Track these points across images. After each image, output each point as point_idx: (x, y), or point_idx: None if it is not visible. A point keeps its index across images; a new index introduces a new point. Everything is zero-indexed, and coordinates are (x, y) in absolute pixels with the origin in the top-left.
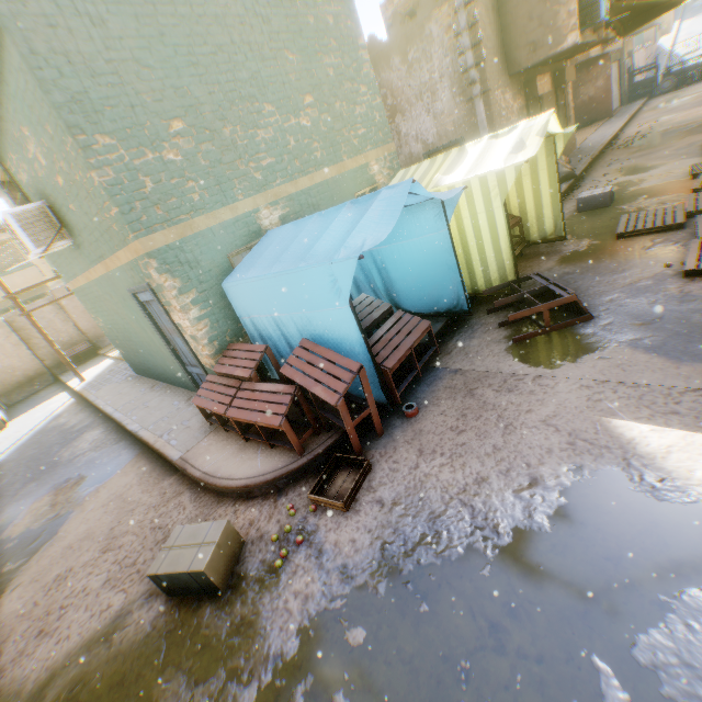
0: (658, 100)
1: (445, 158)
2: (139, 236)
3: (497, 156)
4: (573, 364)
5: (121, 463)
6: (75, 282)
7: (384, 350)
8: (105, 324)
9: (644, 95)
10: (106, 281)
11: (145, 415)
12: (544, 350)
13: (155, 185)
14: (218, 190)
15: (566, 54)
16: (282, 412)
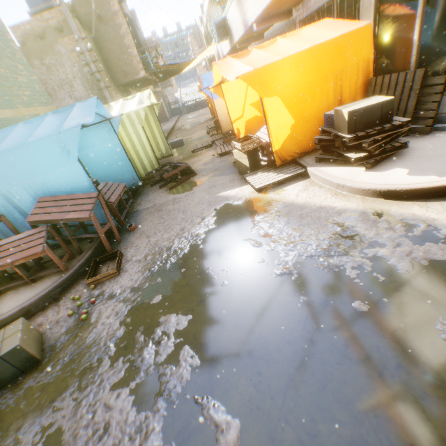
0: (184, 116)
1: None
2: None
3: (131, 106)
4: (198, 187)
5: None
6: None
7: (105, 196)
8: None
9: (178, 114)
10: None
11: None
12: (184, 188)
13: None
14: None
15: (141, 82)
16: (42, 242)
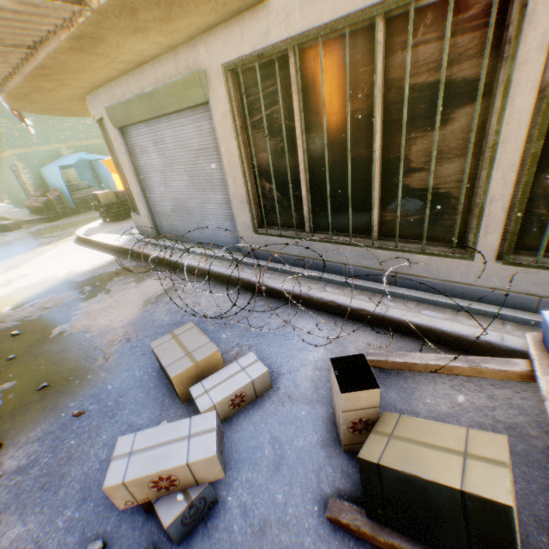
0: None
1: None
2: (13, 149)
3: None
4: None
5: None
6: None
7: (79, 194)
8: (2, 179)
9: None
10: (3, 160)
11: (12, 214)
12: None
13: (21, 135)
14: (46, 140)
15: None
16: (43, 203)
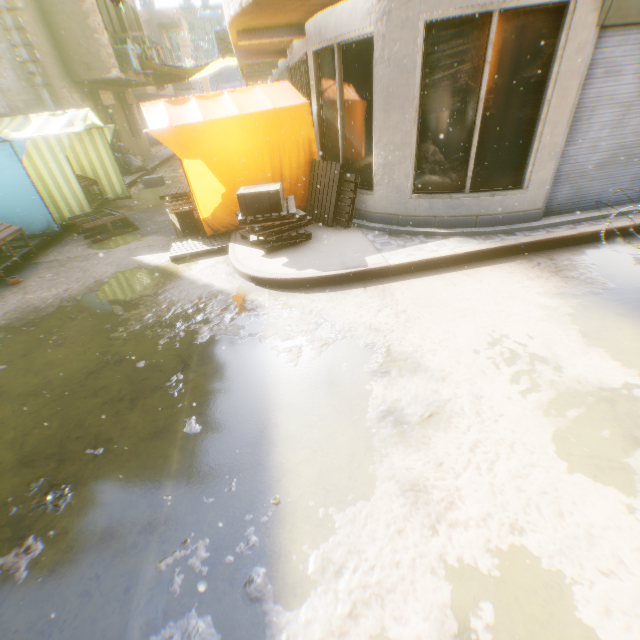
0: None
1: (15, 121)
2: None
3: (57, 127)
4: (126, 245)
5: None
6: None
7: None
8: None
9: None
10: None
11: None
12: (112, 243)
13: None
14: None
15: (121, 82)
16: None
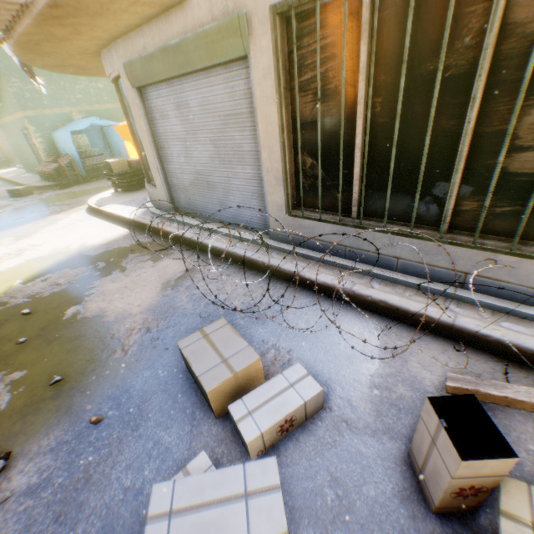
0: None
1: None
2: (24, 111)
3: None
4: None
5: (9, 188)
6: (2, 121)
7: (90, 162)
8: (14, 143)
9: None
10: (14, 123)
11: (23, 179)
12: None
13: (32, 97)
14: (57, 103)
15: None
16: (54, 169)
